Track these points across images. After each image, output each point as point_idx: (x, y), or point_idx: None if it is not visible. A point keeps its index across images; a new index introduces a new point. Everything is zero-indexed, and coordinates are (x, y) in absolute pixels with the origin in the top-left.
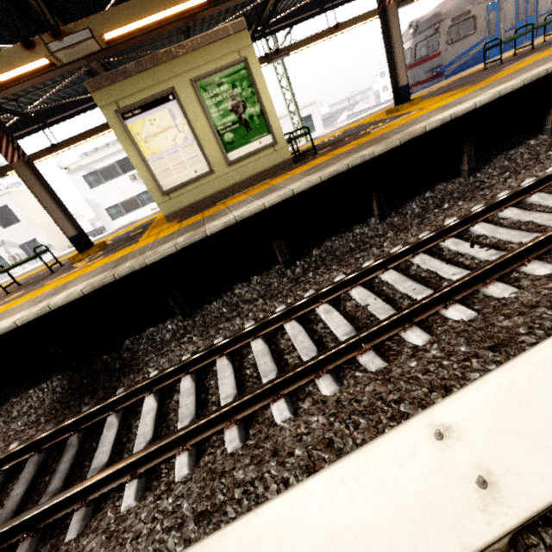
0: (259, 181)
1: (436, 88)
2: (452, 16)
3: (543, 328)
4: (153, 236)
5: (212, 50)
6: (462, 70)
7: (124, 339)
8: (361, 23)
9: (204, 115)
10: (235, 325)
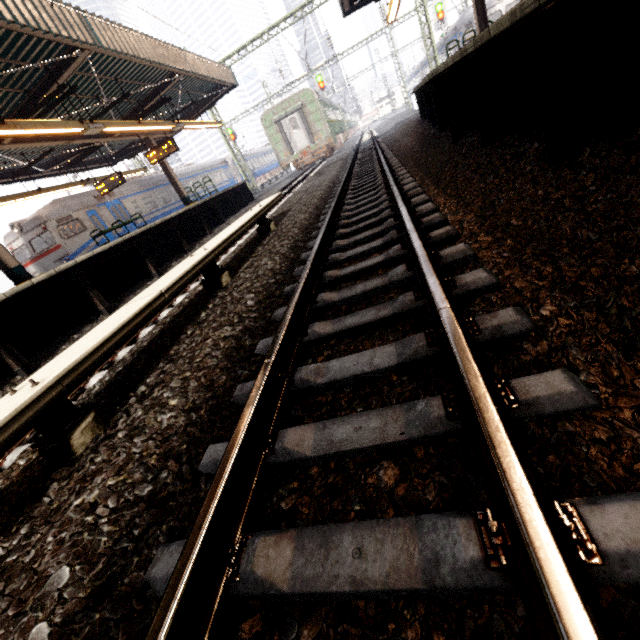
0: None
1: None
2: (55, 219)
3: (136, 346)
4: None
5: None
6: None
7: None
8: None
9: None
10: None
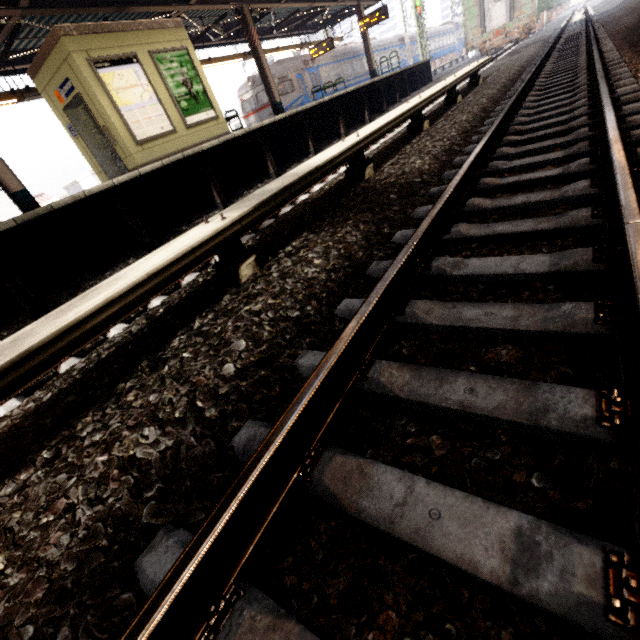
0: None
1: None
2: (277, 77)
3: None
4: None
5: (162, 34)
6: None
7: (178, 229)
8: (224, 63)
9: (162, 82)
10: None
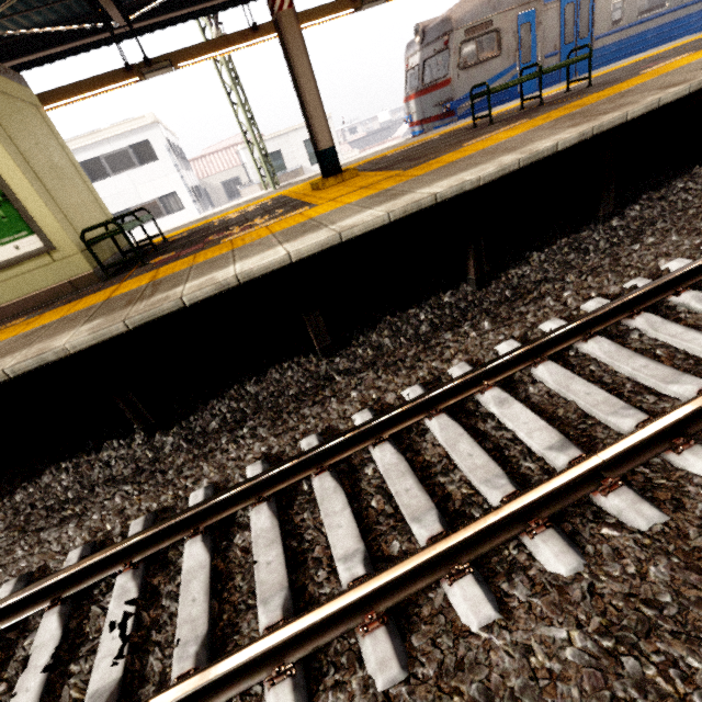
0: (31, 310)
1: (418, 143)
2: (466, 26)
3: None
4: None
5: None
6: (483, 109)
7: None
8: (306, 25)
9: None
10: None
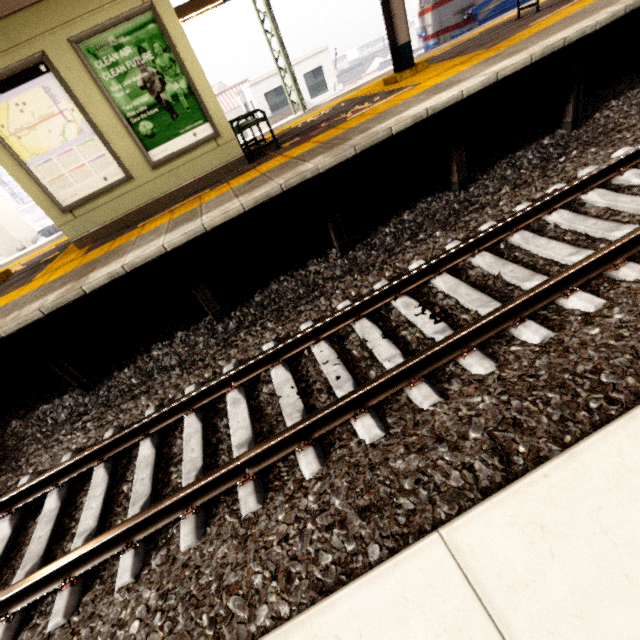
0: (201, 189)
1: (459, 43)
2: None
3: (429, 486)
4: (47, 275)
5: None
6: (501, 12)
7: (12, 418)
8: None
9: (103, 94)
10: (140, 407)
